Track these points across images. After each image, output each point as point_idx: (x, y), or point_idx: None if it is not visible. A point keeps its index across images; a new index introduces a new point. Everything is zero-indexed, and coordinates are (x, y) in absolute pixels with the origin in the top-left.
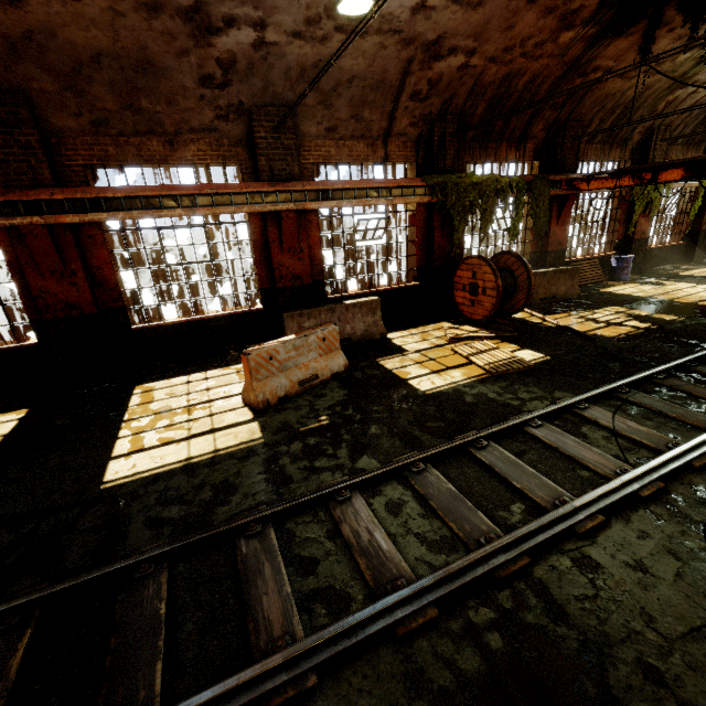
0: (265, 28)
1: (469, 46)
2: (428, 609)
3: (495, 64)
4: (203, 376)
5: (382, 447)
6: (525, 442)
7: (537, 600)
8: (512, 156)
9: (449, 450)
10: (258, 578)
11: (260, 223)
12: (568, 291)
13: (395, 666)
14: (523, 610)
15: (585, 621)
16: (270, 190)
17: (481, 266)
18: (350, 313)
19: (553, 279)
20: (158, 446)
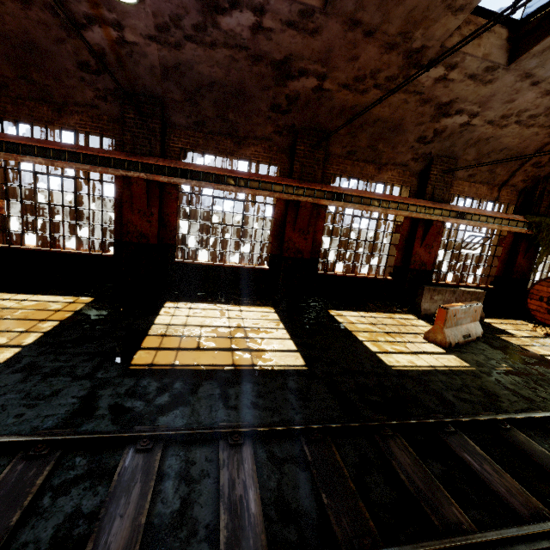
0: (475, 117)
1: None
2: None
3: None
4: (369, 315)
5: None
6: None
7: None
8: None
9: None
10: None
11: (409, 224)
12: None
13: None
14: None
15: None
16: (432, 206)
17: None
18: (463, 297)
19: None
20: (398, 352)
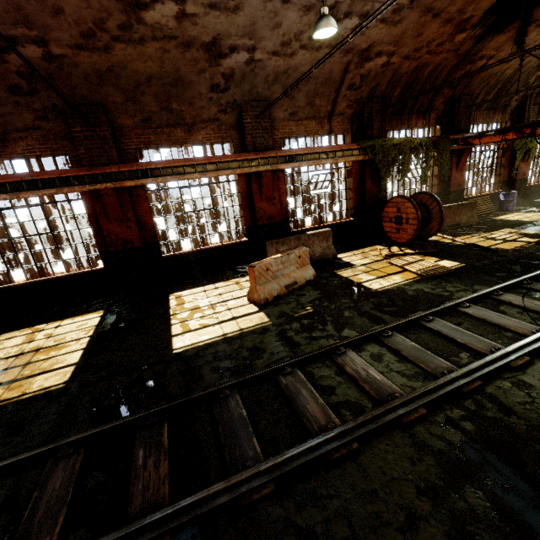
0: (254, 51)
1: (390, 50)
2: (419, 409)
3: (408, 60)
4: (213, 287)
5: (356, 323)
6: (460, 317)
7: (492, 405)
8: (420, 123)
9: (406, 323)
10: (299, 396)
11: (246, 181)
12: (469, 220)
13: (405, 439)
14: (483, 410)
15: (528, 415)
16: (254, 157)
17: (404, 203)
18: (310, 241)
19: (456, 211)
20: (200, 328)
